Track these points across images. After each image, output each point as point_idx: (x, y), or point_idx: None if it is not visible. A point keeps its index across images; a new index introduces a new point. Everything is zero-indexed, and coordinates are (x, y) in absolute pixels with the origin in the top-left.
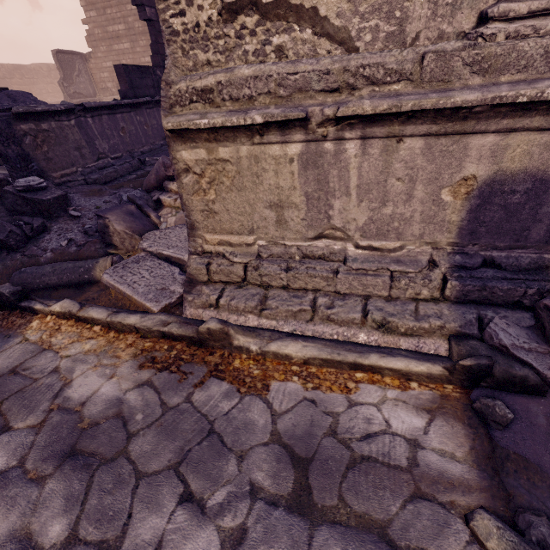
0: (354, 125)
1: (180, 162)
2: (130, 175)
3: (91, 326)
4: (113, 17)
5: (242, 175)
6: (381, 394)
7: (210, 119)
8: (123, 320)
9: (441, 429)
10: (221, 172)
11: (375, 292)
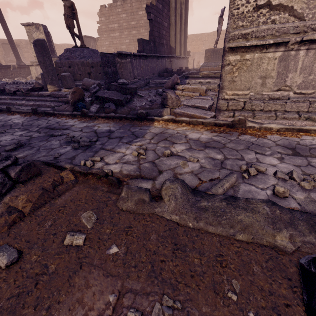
0: (306, 44)
1: (227, 61)
2: (144, 87)
3: (181, 123)
4: (113, 20)
5: (252, 65)
6: (311, 138)
7: (251, 42)
8: (197, 120)
9: None
10: (243, 64)
11: (302, 110)
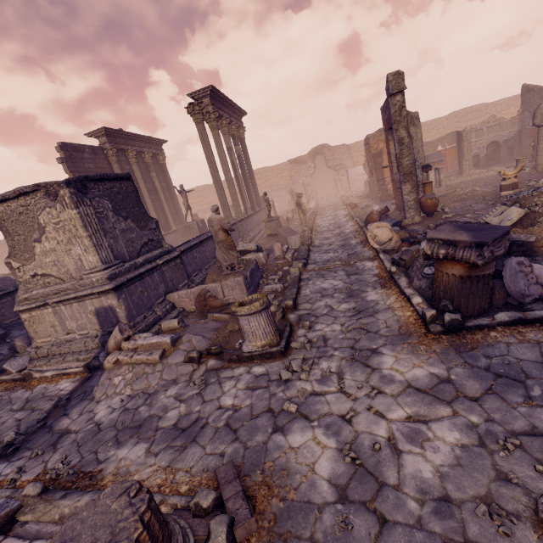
0: (59, 303)
1: (23, 318)
2: None
3: None
4: None
5: (41, 319)
6: (67, 380)
7: (23, 307)
8: (1, 378)
9: (72, 385)
10: (35, 319)
11: (83, 349)
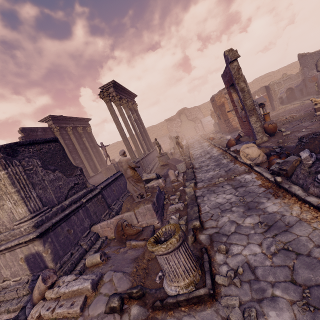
0: None
1: None
2: None
3: None
4: None
5: None
6: None
7: None
8: None
9: None
10: None
11: (15, 296)
